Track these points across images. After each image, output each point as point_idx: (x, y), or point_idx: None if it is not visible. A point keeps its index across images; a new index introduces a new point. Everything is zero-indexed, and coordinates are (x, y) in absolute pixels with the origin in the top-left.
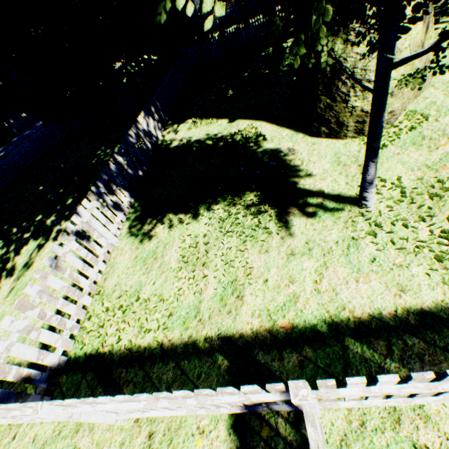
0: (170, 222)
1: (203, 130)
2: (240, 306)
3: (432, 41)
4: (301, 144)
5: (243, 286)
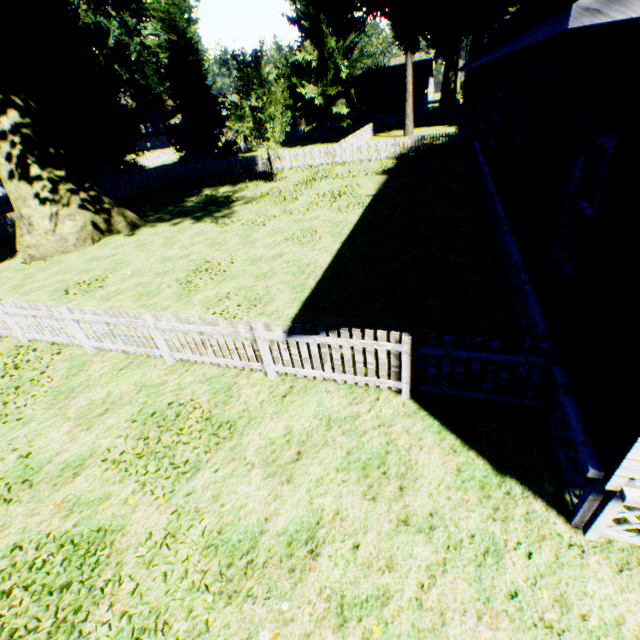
0: None
1: None
2: None
3: (67, 231)
4: (22, 257)
5: None
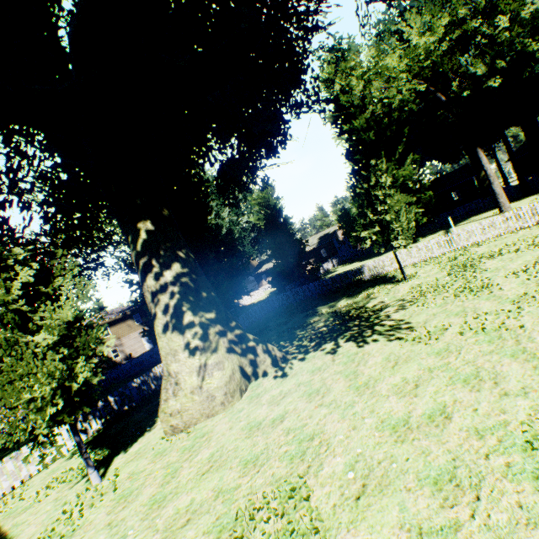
0: None
1: None
2: (20, 516)
3: (214, 384)
4: (161, 425)
5: (33, 506)
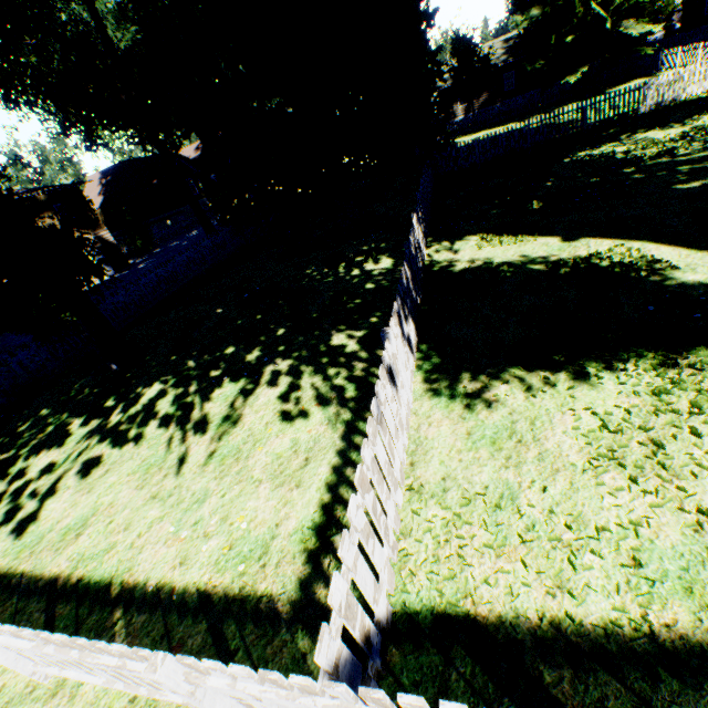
0: (518, 381)
1: (511, 250)
2: None
3: None
4: None
5: None
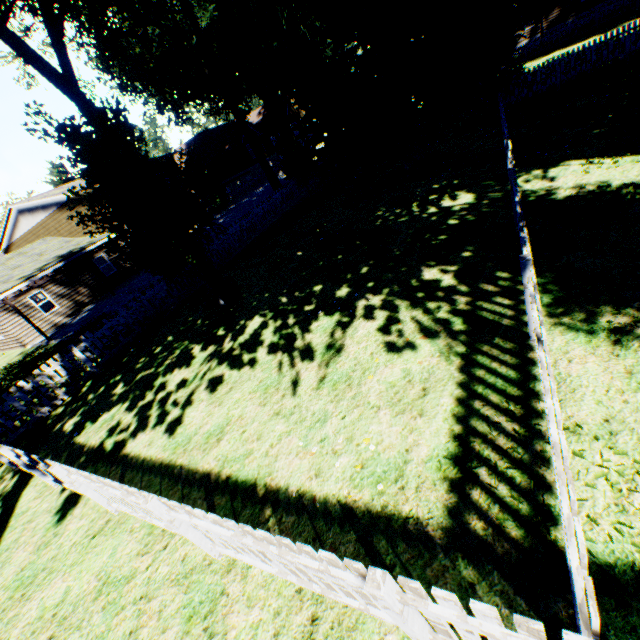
0: None
1: (633, 170)
2: None
3: None
4: None
5: None
